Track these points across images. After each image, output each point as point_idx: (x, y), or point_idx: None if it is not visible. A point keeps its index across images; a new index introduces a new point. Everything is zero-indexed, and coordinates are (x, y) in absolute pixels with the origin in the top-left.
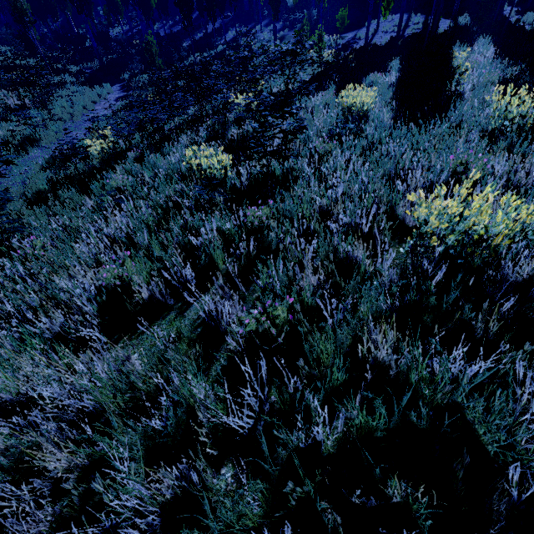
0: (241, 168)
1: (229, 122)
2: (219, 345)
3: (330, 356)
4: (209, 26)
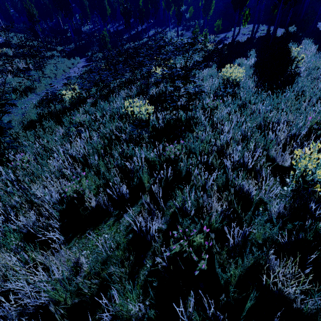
0: (159, 114)
1: (151, 84)
2: (145, 251)
3: (236, 277)
4: (139, 27)
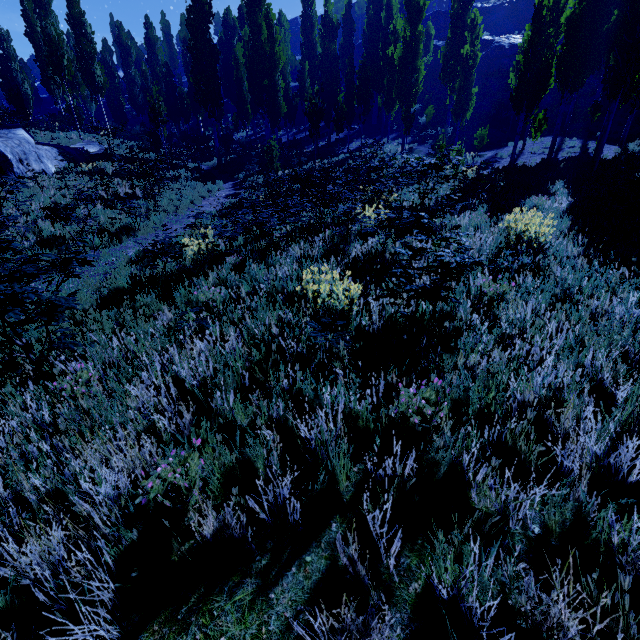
0: (371, 300)
1: (352, 235)
2: None
3: None
4: (333, 136)
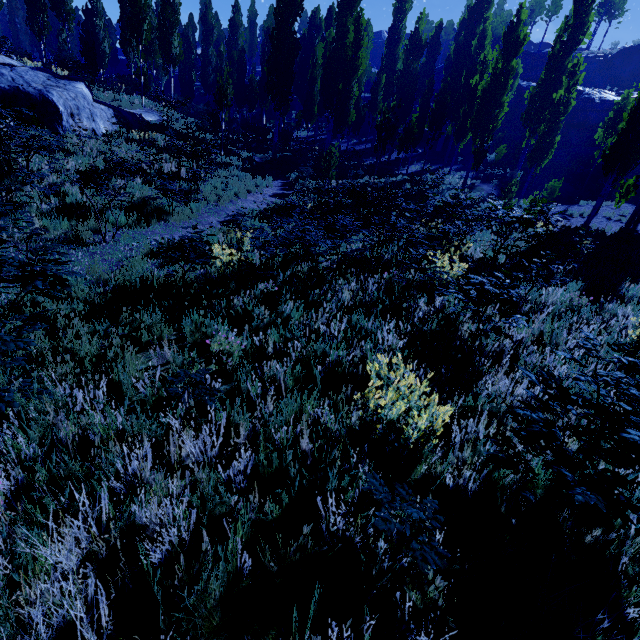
0: (455, 425)
1: (416, 287)
2: None
3: None
4: (393, 154)
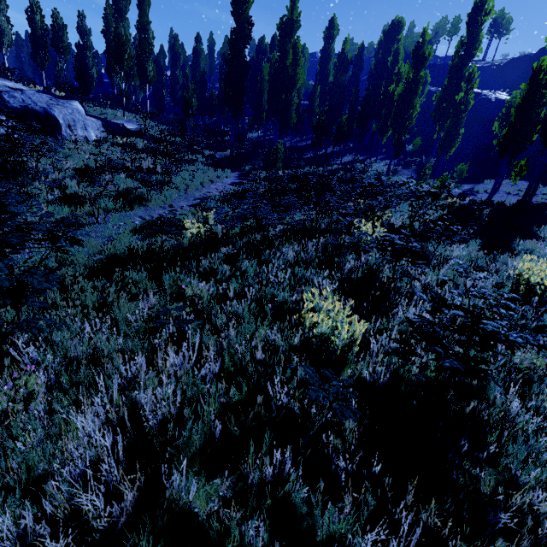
0: (372, 339)
1: (346, 247)
2: None
3: None
4: (329, 148)
